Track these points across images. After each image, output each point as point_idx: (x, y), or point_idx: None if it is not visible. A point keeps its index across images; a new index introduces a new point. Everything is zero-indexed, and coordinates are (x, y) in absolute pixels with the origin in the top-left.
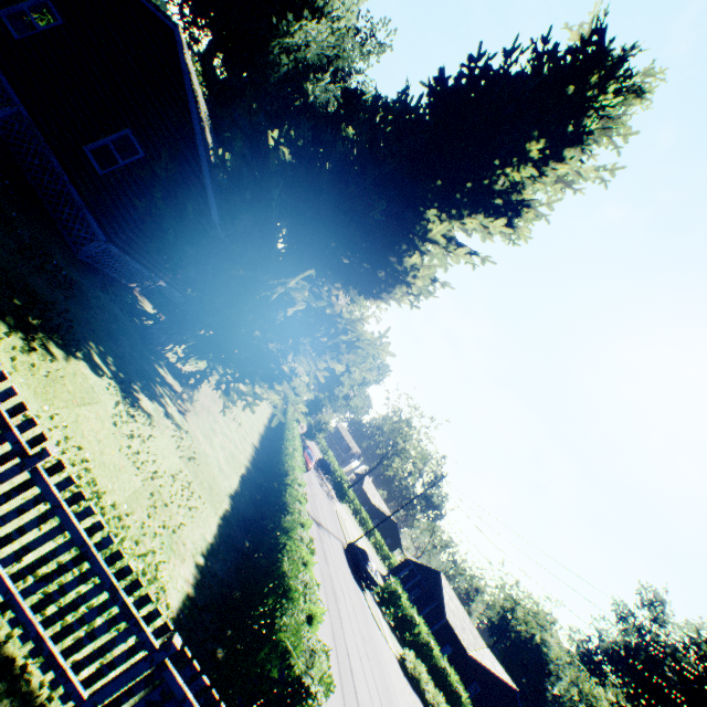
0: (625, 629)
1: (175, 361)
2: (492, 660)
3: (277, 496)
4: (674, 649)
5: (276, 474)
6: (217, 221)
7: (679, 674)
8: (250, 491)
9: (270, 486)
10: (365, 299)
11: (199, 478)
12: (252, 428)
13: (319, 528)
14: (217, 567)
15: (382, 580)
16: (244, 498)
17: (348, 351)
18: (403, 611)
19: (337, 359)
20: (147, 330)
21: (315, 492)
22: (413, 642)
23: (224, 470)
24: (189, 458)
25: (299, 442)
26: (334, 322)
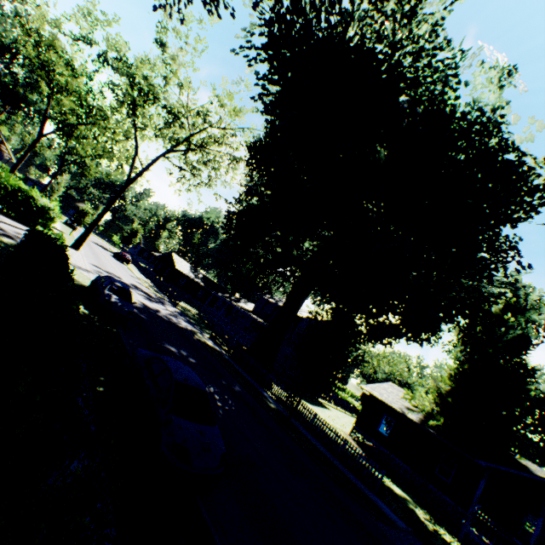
0: None
1: None
2: None
3: None
4: None
5: None
6: None
7: None
8: None
9: None
10: None
11: None
12: None
13: None
14: None
15: None
16: None
17: None
18: None
19: None
20: None
21: None
22: None
23: None
24: None
25: None
26: None
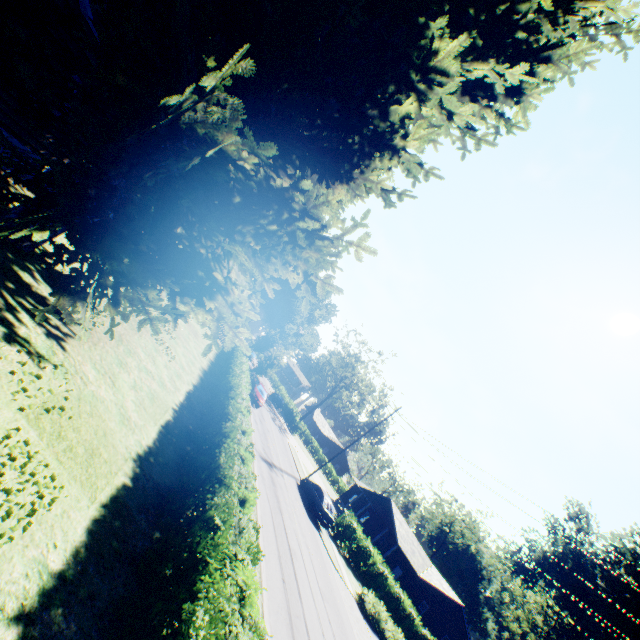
0: (555, 540)
1: (65, 271)
2: (439, 578)
3: (210, 454)
4: (600, 558)
5: (214, 419)
6: (87, 15)
7: (608, 582)
8: (176, 443)
9: (205, 435)
10: (327, 188)
11: (64, 442)
12: (192, 363)
13: (272, 470)
14: (61, 628)
15: (334, 507)
16: (164, 457)
17: (309, 243)
18: (358, 543)
19: (293, 254)
20: (2, 216)
21: (267, 428)
22: (368, 572)
23: (132, 419)
24: (46, 409)
25: (248, 378)
26: (287, 200)
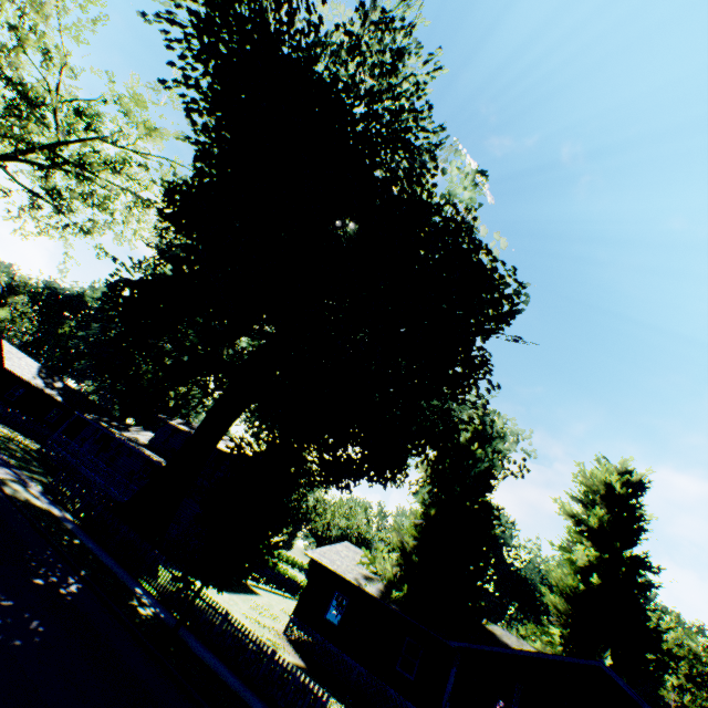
0: None
1: None
2: None
3: None
4: None
5: None
6: None
7: None
8: None
9: None
10: None
11: None
12: None
13: None
14: None
15: None
16: None
17: None
18: None
19: None
20: None
21: None
22: None
23: None
24: None
25: None
26: None
